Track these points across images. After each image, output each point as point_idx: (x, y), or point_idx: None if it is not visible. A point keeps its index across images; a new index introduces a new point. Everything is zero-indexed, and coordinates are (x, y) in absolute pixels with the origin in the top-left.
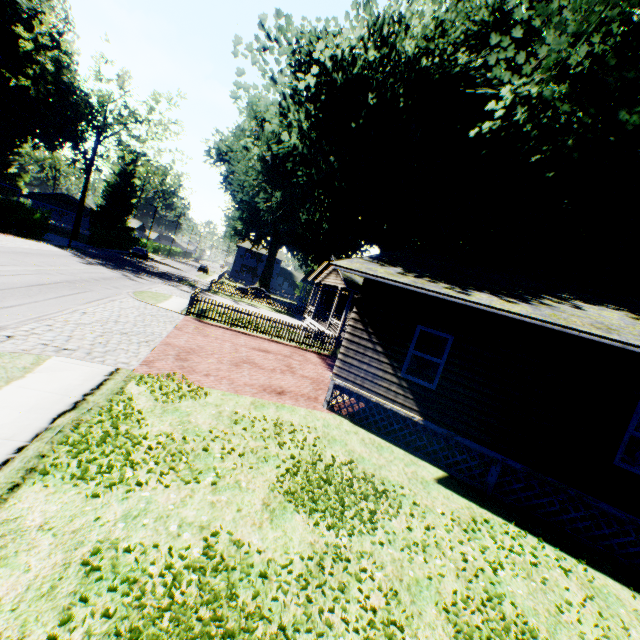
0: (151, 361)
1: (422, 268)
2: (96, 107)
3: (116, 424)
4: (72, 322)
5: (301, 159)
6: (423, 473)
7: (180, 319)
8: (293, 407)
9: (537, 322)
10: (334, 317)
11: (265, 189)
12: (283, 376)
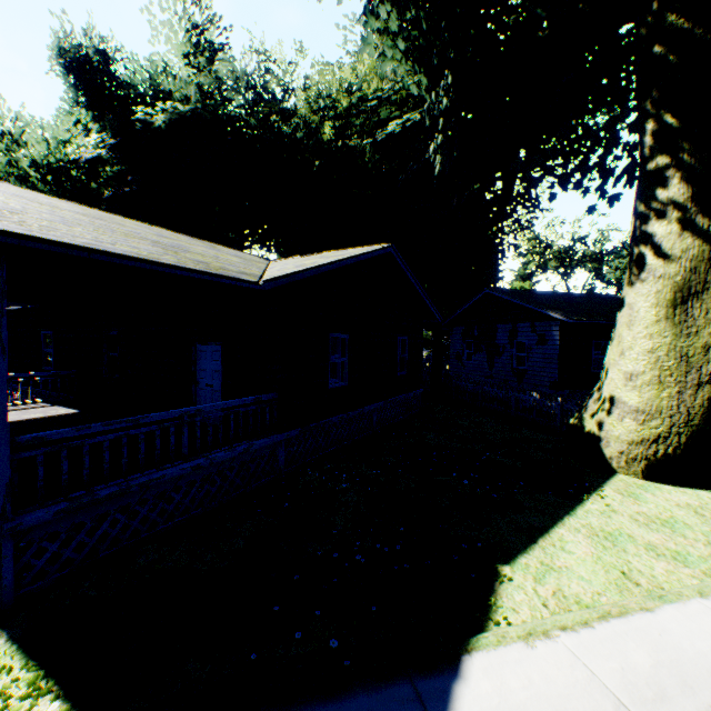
0: None
1: None
2: None
3: None
4: None
5: None
6: None
7: None
8: None
9: None
10: None
11: None
12: None
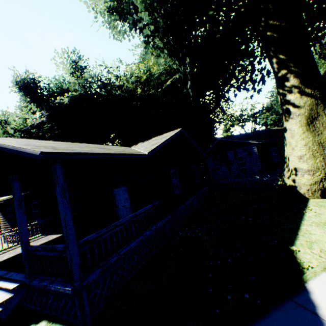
0: None
1: None
2: None
3: None
4: None
5: None
6: None
7: None
8: None
9: (1, 200)
10: None
11: None
12: None
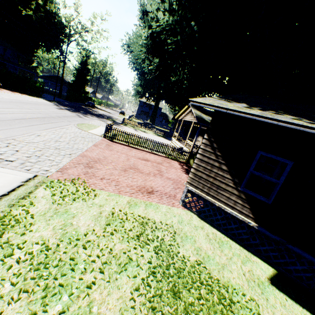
0: (66, 168)
1: (262, 104)
2: (65, 25)
3: (1, 232)
4: (26, 141)
5: (171, 32)
6: (257, 272)
7: (99, 139)
8: (157, 205)
9: None
10: (189, 139)
11: (148, 59)
12: (154, 178)
